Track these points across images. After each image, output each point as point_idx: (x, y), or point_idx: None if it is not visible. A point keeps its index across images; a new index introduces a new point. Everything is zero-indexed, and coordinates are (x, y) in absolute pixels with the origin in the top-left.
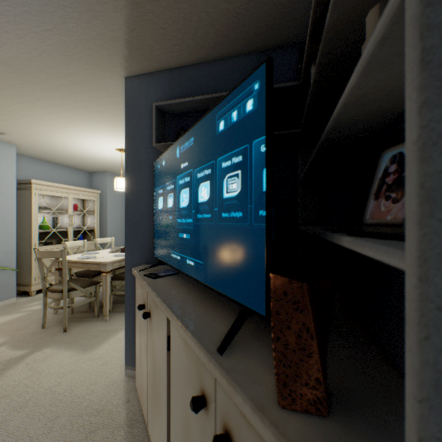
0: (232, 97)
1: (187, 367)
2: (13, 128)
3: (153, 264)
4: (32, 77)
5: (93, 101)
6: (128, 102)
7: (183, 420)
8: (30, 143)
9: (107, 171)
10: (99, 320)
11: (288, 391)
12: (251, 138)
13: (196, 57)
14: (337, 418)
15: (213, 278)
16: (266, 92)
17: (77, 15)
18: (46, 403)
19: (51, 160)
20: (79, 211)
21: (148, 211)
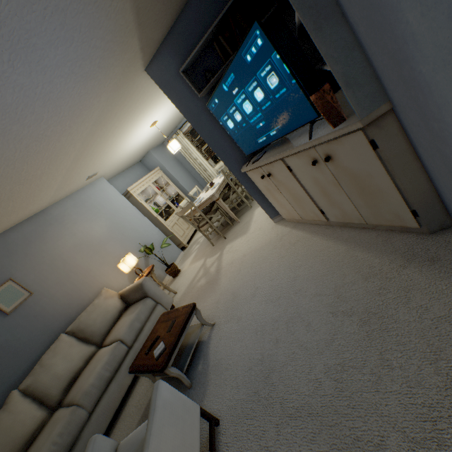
0: (246, 43)
1: (303, 163)
2: (100, 165)
3: (250, 159)
4: (105, 120)
5: (132, 105)
6: (159, 85)
7: (314, 183)
8: (108, 169)
9: (149, 151)
10: (235, 225)
11: (333, 123)
12: (269, 56)
13: (176, 15)
14: (349, 118)
15: (289, 127)
16: (264, 34)
17: (118, 62)
18: (252, 250)
19: (119, 172)
20: (162, 189)
21: (222, 138)
